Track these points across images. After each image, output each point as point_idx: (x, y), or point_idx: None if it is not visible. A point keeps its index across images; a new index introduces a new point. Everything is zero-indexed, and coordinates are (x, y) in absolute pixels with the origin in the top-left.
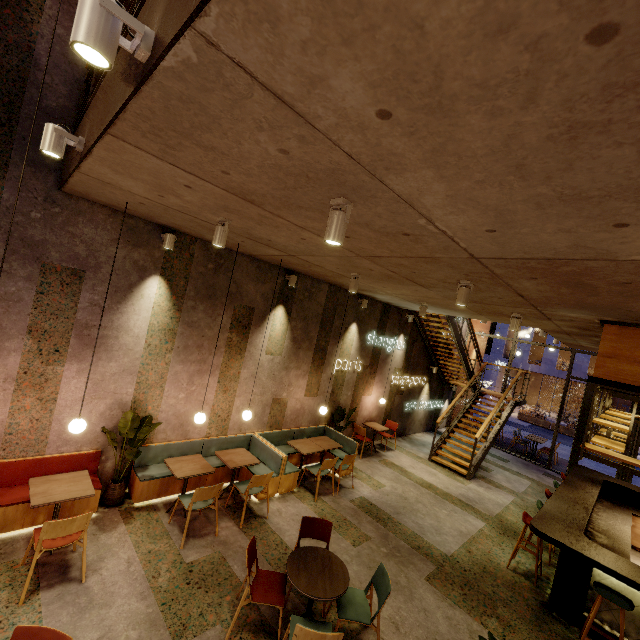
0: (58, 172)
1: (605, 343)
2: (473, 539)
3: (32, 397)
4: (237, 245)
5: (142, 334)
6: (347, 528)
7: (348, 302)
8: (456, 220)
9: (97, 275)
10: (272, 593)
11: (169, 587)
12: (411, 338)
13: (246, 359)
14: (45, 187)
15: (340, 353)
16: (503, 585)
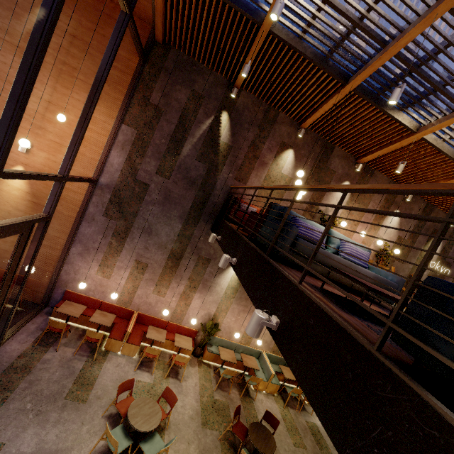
0: (212, 224)
1: None
2: None
3: (183, 302)
4: None
5: (224, 288)
6: (295, 434)
7: None
8: None
9: (214, 261)
10: (240, 433)
11: (206, 403)
12: None
13: None
14: (207, 229)
15: None
16: None
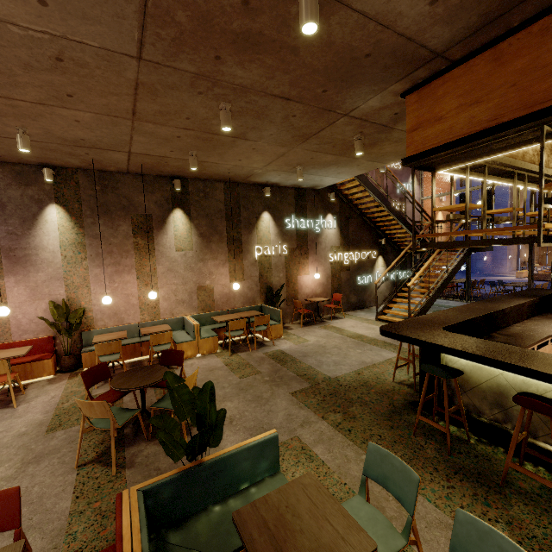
0: None
1: (410, 117)
2: (372, 366)
3: None
4: (98, 162)
5: (57, 249)
6: (244, 369)
7: (251, 194)
8: (9, 7)
9: (5, 212)
10: (111, 397)
11: (68, 407)
12: (343, 216)
13: (158, 257)
14: None
15: (258, 241)
16: (375, 392)
